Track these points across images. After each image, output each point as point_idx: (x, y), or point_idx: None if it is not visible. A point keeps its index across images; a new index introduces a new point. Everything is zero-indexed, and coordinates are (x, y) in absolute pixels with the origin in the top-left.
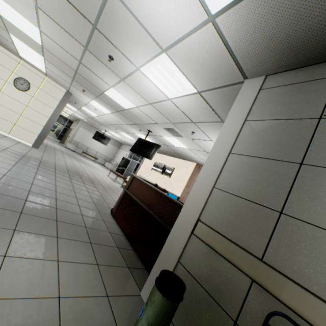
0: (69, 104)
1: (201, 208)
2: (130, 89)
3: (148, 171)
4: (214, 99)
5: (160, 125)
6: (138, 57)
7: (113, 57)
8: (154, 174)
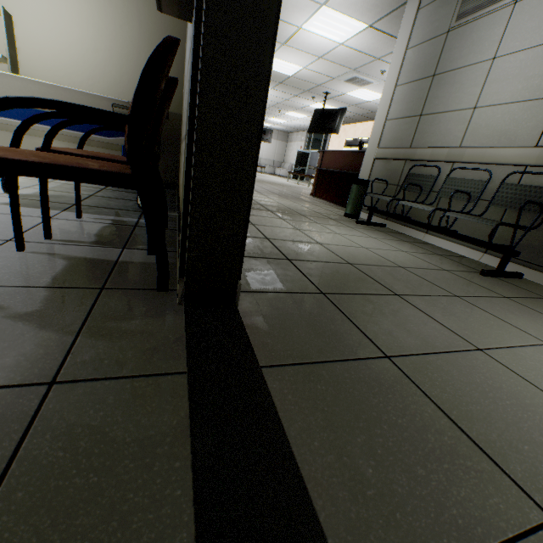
0: None
1: (379, 139)
2: (294, 51)
3: None
4: (388, 26)
5: (338, 79)
6: (299, 18)
7: None
8: None
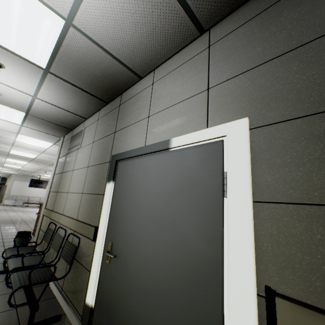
0: None
1: (46, 202)
2: (23, 148)
3: None
4: None
5: None
6: (9, 137)
7: None
8: None
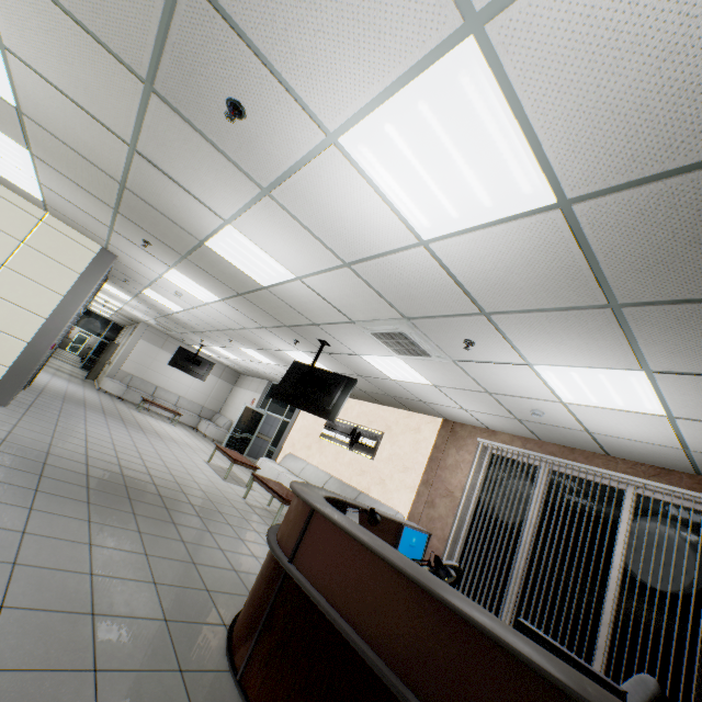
0: (111, 284)
1: None
2: (288, 224)
3: (312, 443)
4: (625, 224)
5: (363, 325)
6: (344, 85)
7: (243, 104)
8: (328, 449)
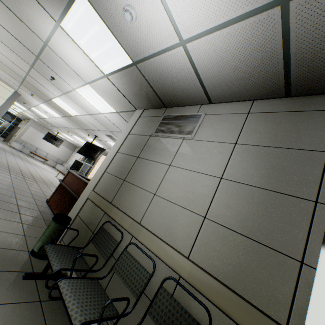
0: (18, 102)
1: (96, 183)
2: (72, 102)
3: None
4: (127, 118)
5: (102, 131)
6: (73, 83)
7: (54, 78)
8: None
